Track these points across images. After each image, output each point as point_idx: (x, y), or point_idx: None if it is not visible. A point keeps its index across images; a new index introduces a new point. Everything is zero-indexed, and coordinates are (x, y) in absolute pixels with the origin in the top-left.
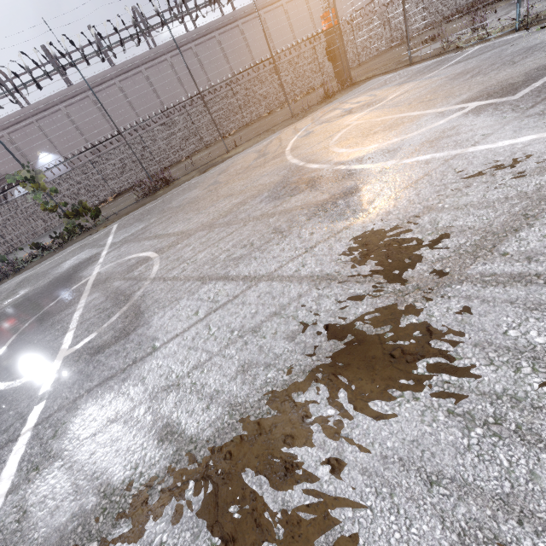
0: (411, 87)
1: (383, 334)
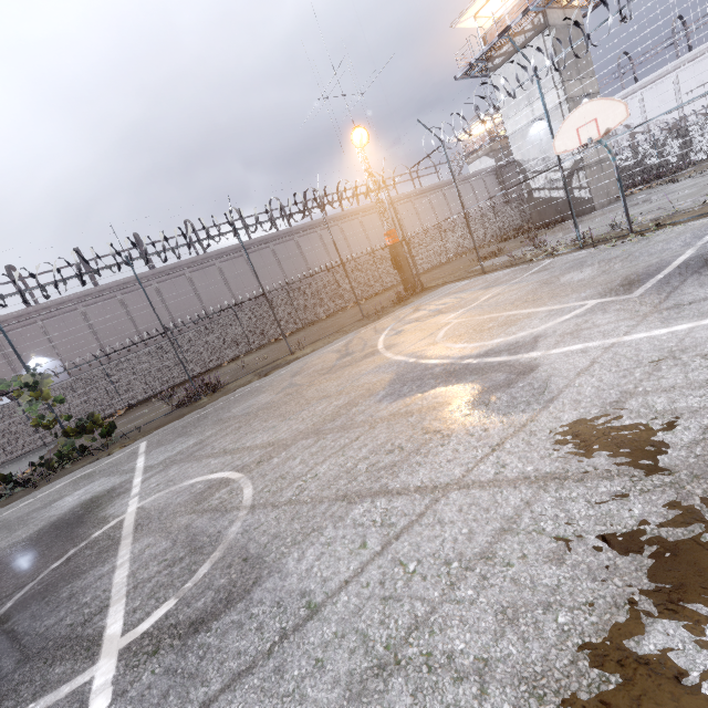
0: (502, 290)
1: (698, 537)
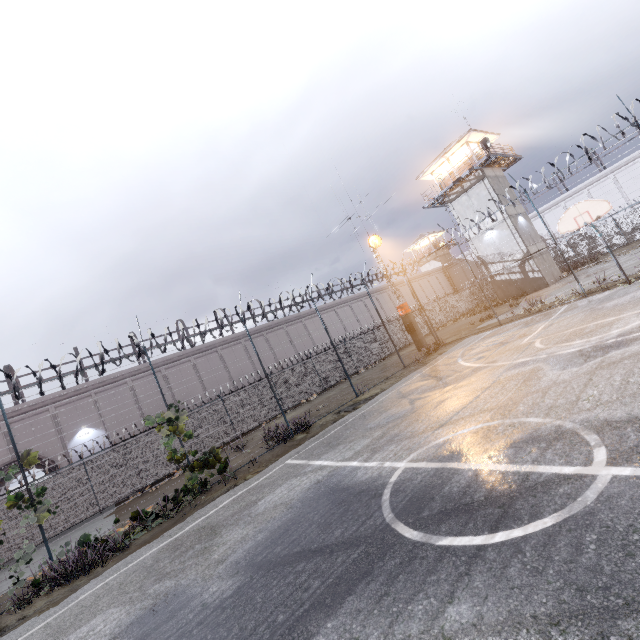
0: (551, 322)
1: None
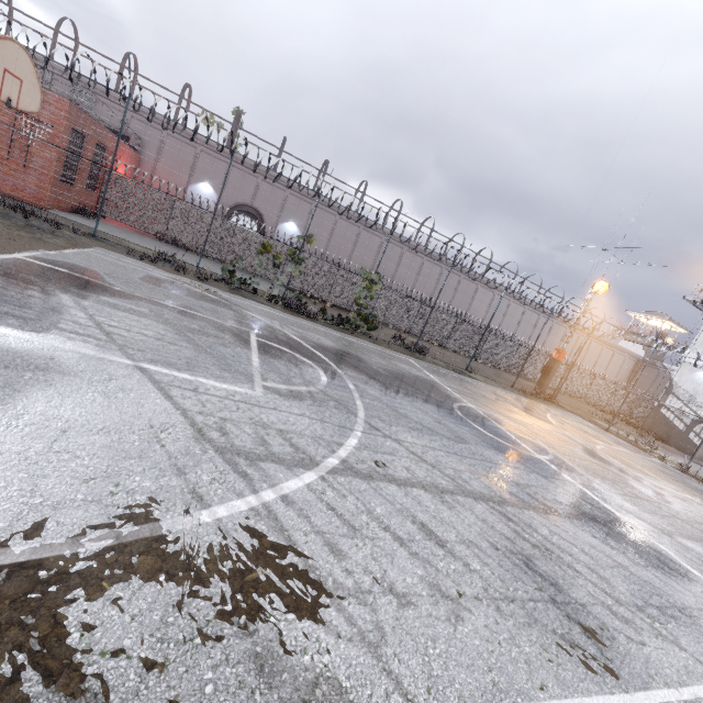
0: (630, 453)
1: None
